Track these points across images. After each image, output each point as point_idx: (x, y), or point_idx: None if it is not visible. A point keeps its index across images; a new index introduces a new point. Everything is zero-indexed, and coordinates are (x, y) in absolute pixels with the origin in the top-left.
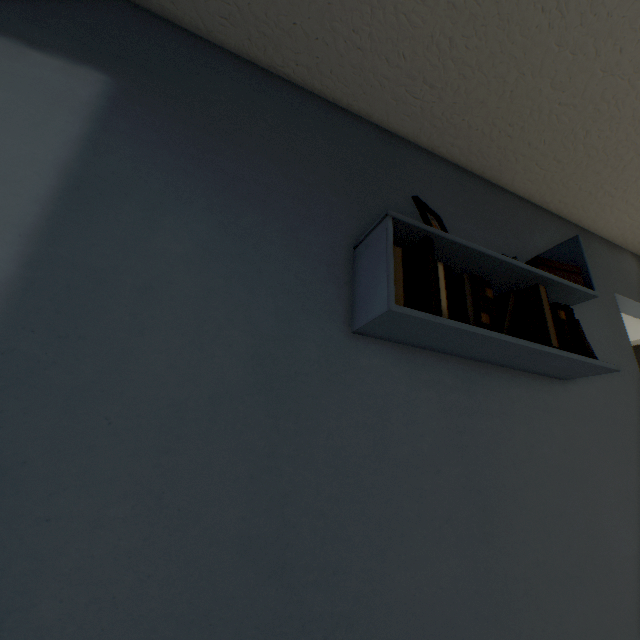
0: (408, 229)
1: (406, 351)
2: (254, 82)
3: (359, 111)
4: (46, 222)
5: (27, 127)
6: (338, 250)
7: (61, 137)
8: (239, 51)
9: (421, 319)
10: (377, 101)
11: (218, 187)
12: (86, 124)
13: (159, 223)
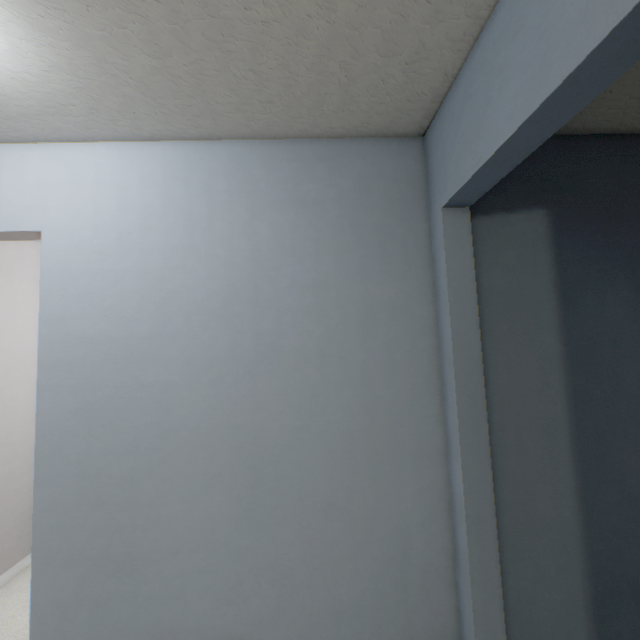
0: None
1: None
2: (618, 154)
3: None
4: (560, 319)
5: (530, 267)
6: None
7: (544, 266)
8: (603, 132)
9: None
10: None
11: (624, 260)
12: (550, 251)
13: (604, 299)
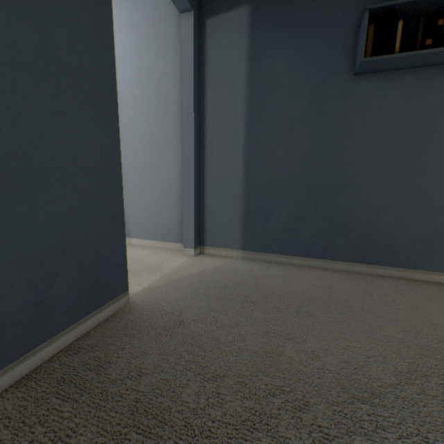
0: (381, 9)
1: (384, 75)
2: None
3: None
4: (248, 75)
5: (235, 45)
6: (348, 35)
7: (243, 43)
8: None
9: (378, 60)
10: None
11: (292, 32)
12: (248, 33)
13: (275, 60)
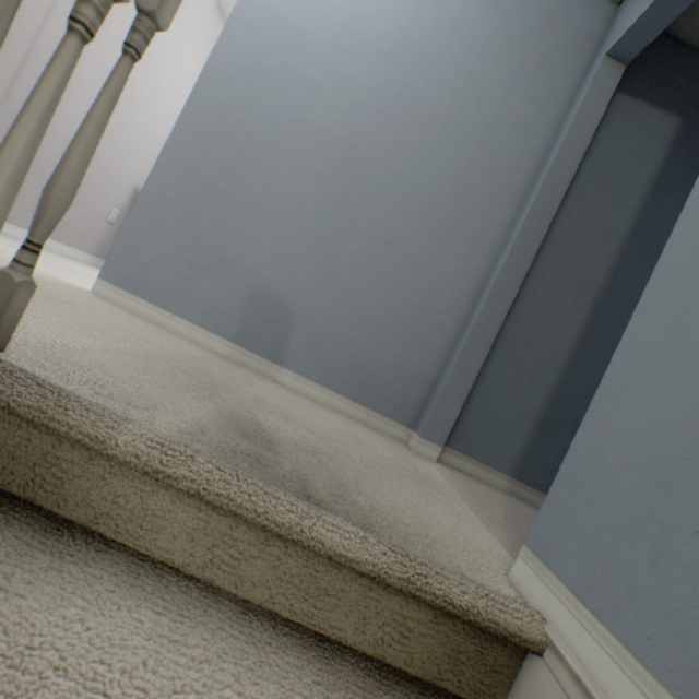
0: None
1: None
2: None
3: None
4: (641, 209)
5: (641, 157)
6: None
7: (653, 162)
8: None
9: None
10: None
11: None
12: (664, 154)
13: None
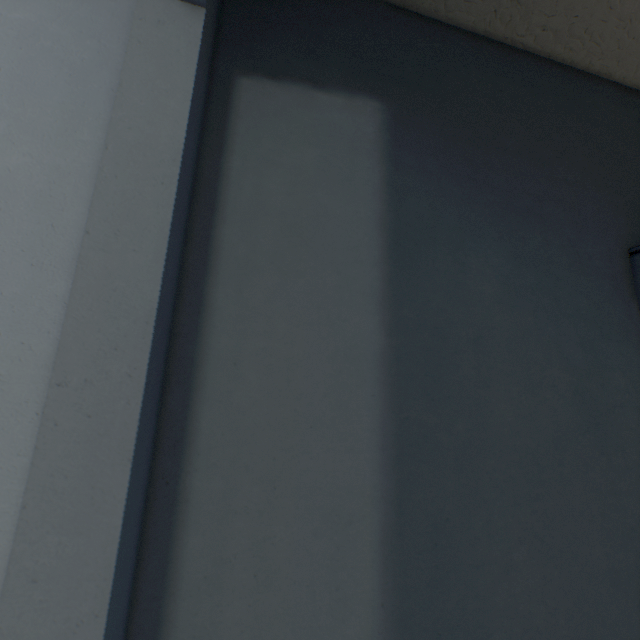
0: None
1: None
2: (494, 64)
3: (599, 70)
4: (387, 285)
5: (342, 184)
6: (614, 258)
7: (368, 188)
8: (475, 27)
9: None
10: (631, 54)
11: (499, 209)
12: (381, 166)
13: (466, 264)
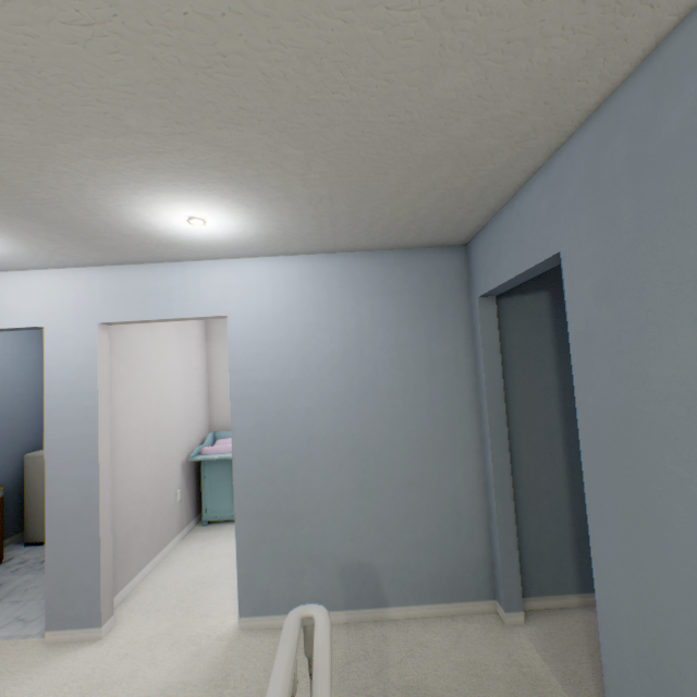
0: None
1: None
2: None
3: None
4: (557, 364)
5: (537, 331)
6: None
7: (546, 329)
8: None
9: None
10: None
11: None
12: (550, 319)
13: None
